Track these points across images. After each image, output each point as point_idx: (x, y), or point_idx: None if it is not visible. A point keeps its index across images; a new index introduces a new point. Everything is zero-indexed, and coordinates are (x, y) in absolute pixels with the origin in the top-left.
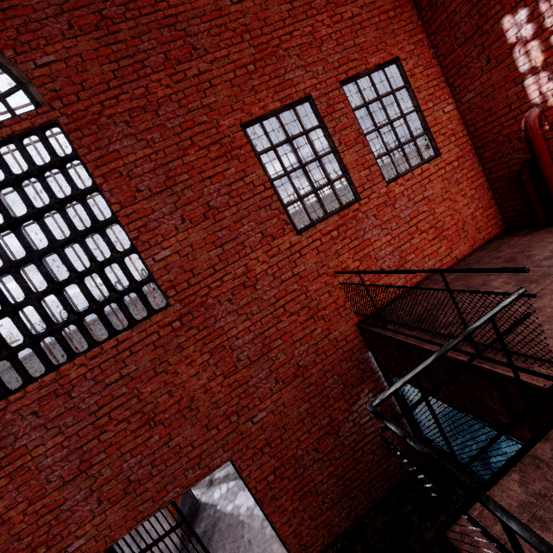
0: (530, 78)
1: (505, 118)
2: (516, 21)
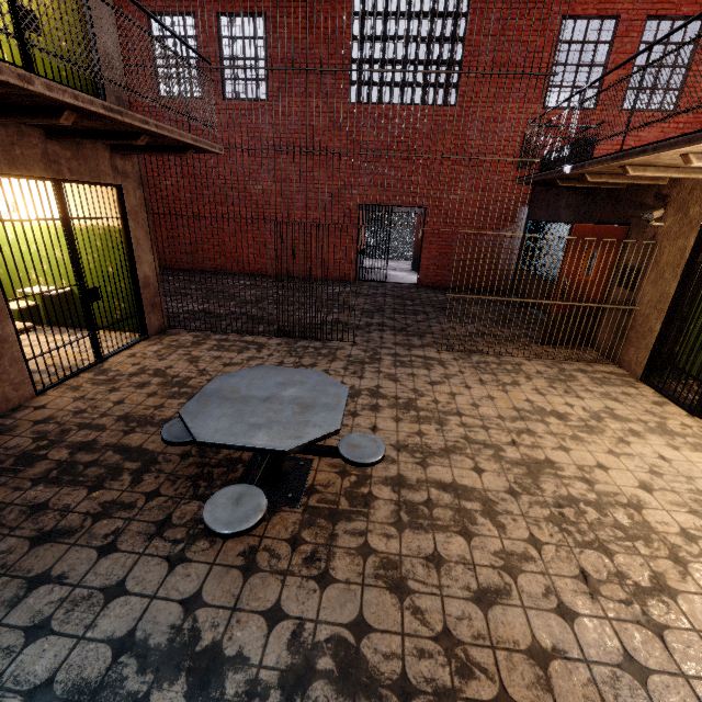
0: None
1: None
2: None
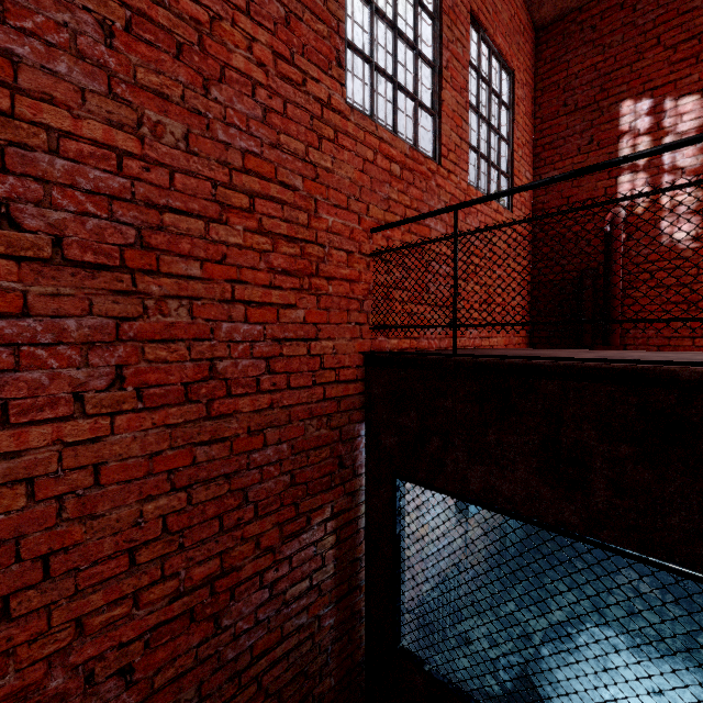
0: (627, 175)
1: (582, 212)
2: (636, 109)
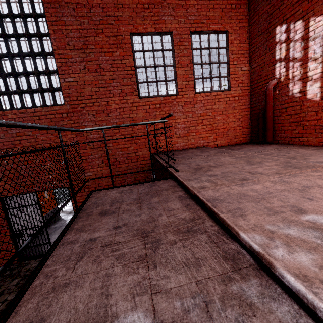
0: (278, 63)
1: (264, 82)
2: (281, 30)
